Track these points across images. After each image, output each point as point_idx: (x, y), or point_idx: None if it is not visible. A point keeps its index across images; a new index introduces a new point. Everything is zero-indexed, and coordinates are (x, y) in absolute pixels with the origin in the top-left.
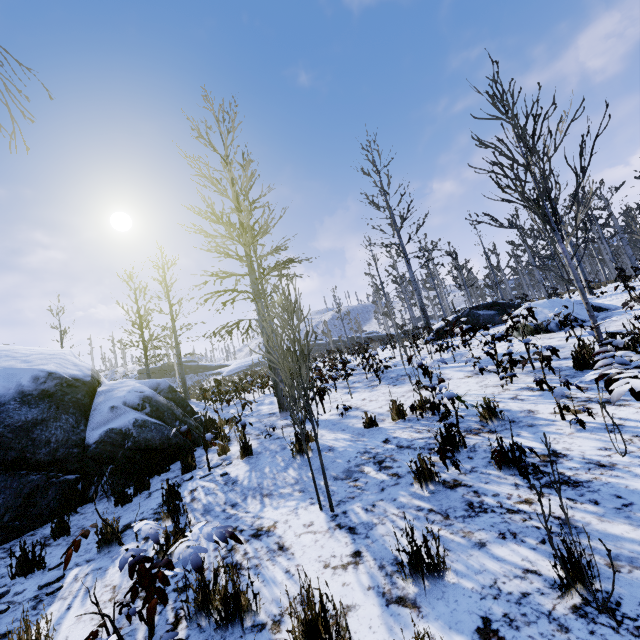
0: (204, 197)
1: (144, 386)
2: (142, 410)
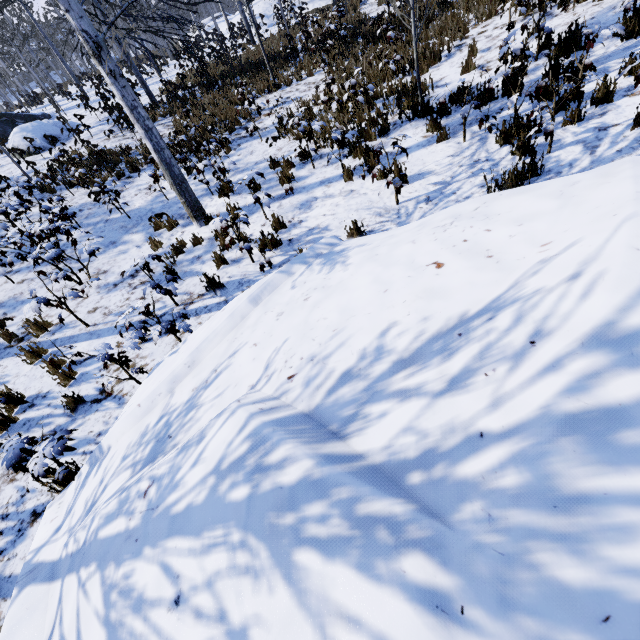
0: None
1: None
2: None
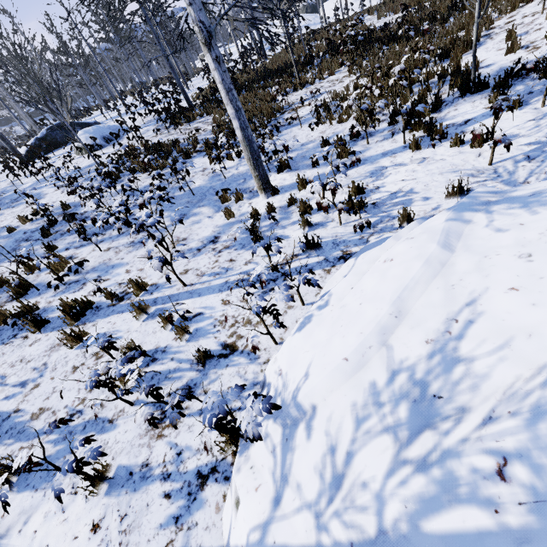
0: None
1: None
2: None
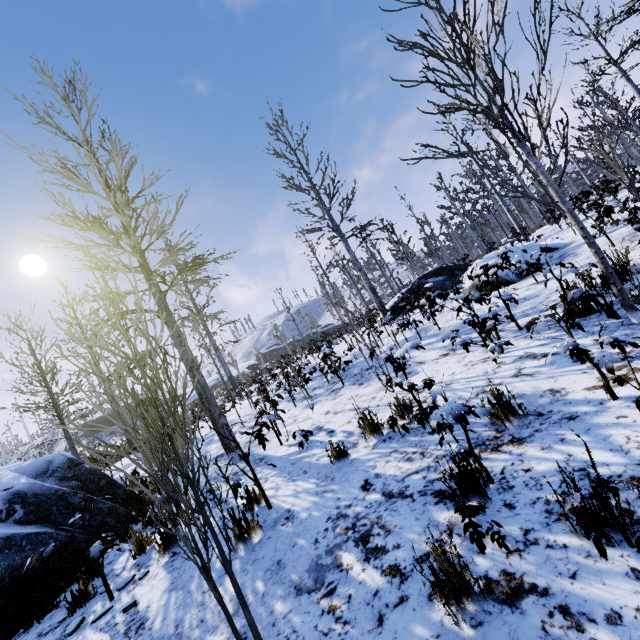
0: (53, 195)
1: (16, 476)
2: (8, 518)
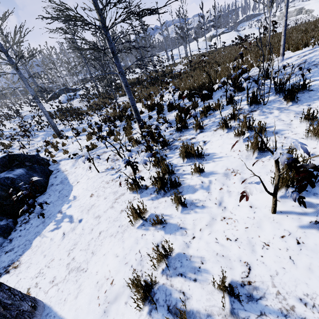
0: None
1: None
2: None
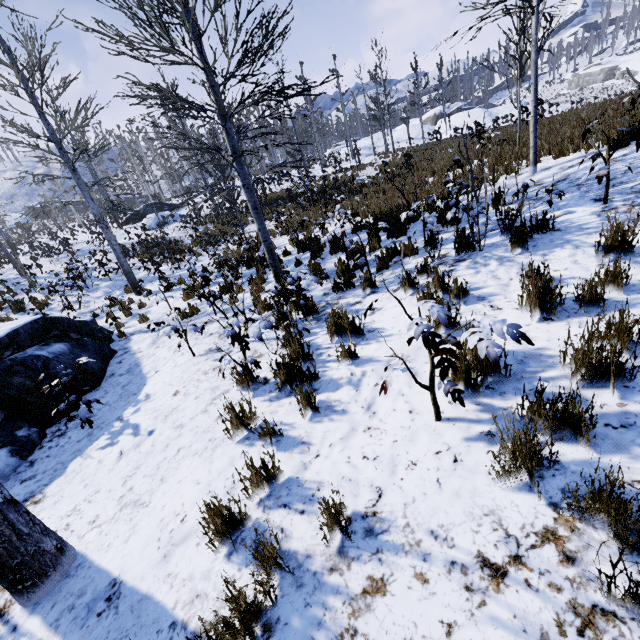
0: None
1: None
2: None
